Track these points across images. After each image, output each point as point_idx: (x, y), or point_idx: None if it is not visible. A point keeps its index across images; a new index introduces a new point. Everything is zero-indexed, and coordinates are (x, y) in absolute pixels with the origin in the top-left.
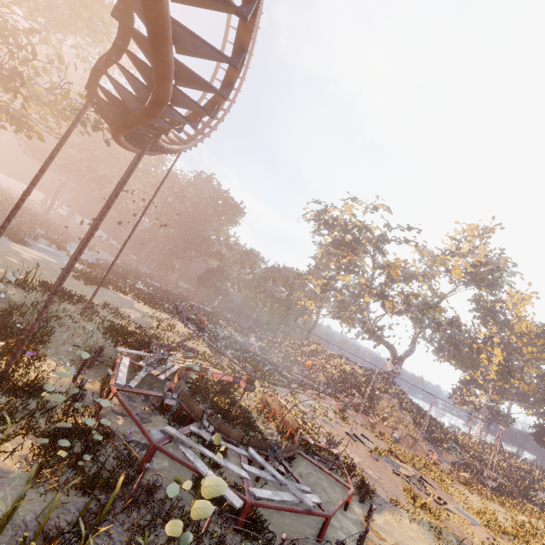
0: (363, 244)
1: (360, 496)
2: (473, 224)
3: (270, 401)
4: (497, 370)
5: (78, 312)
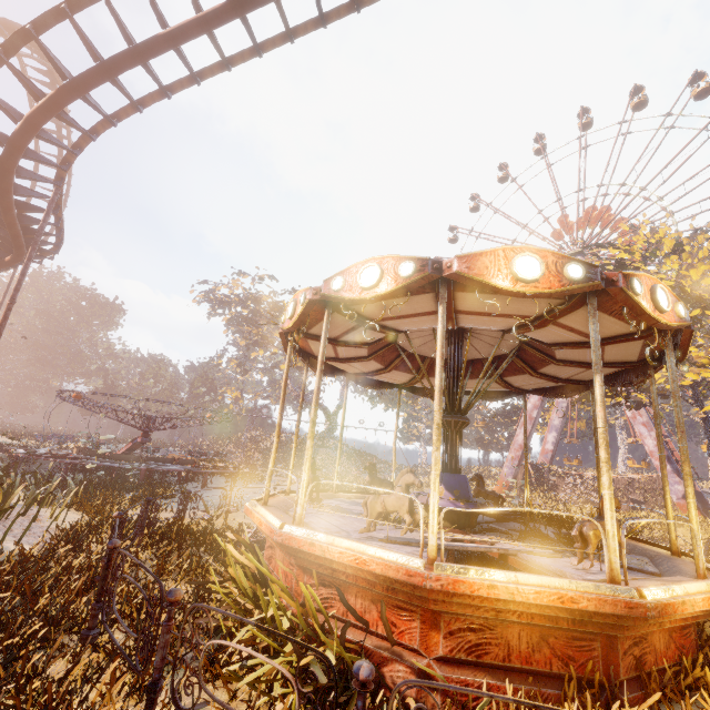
0: (261, 315)
1: (251, 480)
2: None
3: (176, 457)
4: (406, 394)
5: None
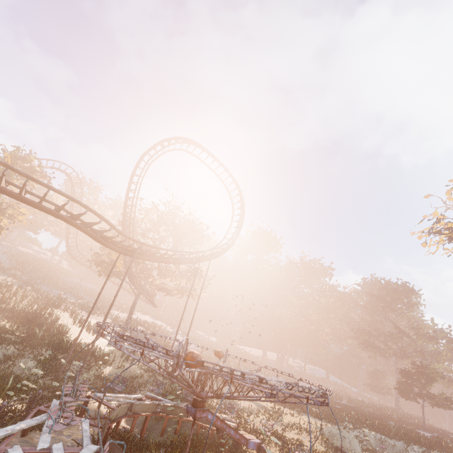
0: None
1: None
2: None
3: None
4: None
5: (169, 384)
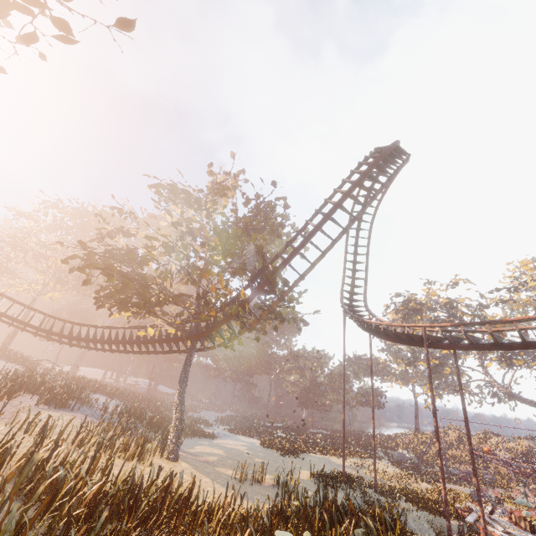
0: (460, 317)
1: None
2: (524, 260)
3: None
4: None
5: (374, 493)
